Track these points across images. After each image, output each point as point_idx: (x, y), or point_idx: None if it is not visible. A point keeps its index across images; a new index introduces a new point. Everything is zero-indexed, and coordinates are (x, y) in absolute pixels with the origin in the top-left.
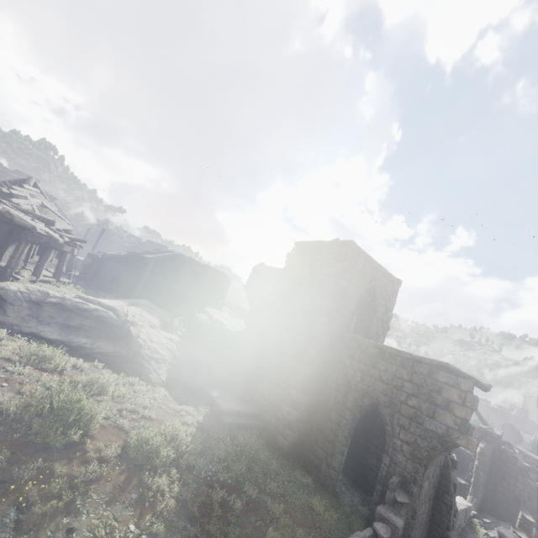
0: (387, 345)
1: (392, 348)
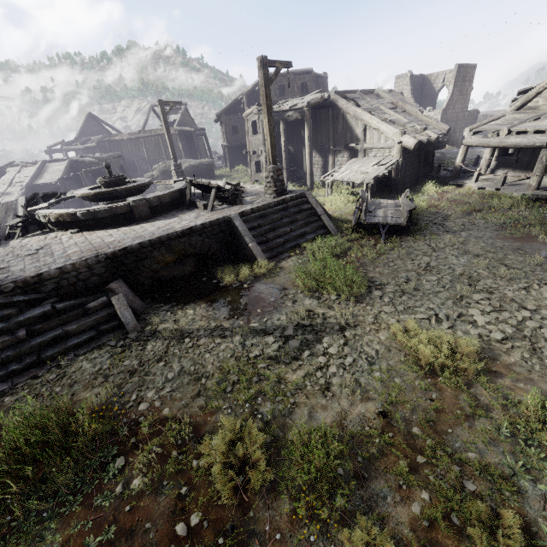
0: (468, 111)
1: (469, 111)
